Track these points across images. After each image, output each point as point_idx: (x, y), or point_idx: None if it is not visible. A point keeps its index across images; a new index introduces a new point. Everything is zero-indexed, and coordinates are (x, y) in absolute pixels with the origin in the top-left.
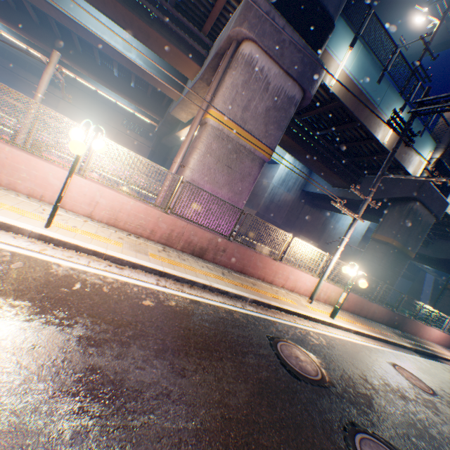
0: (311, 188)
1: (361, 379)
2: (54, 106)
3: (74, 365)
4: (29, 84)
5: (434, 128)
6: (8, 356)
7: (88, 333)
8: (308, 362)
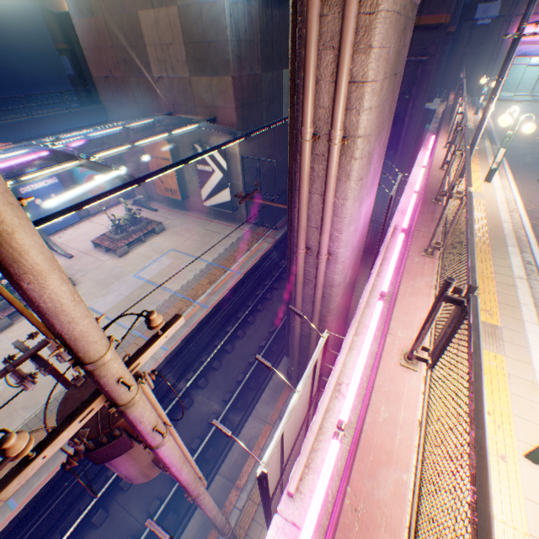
0: None
1: None
2: None
3: None
4: None
5: None
6: None
7: None
8: None
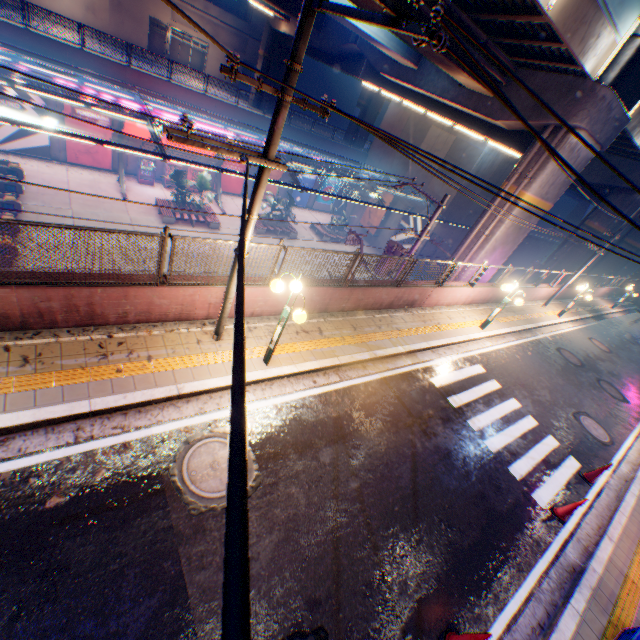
0: None
1: (587, 357)
2: None
3: (552, 384)
4: None
5: None
6: (546, 386)
7: (541, 374)
8: (572, 357)
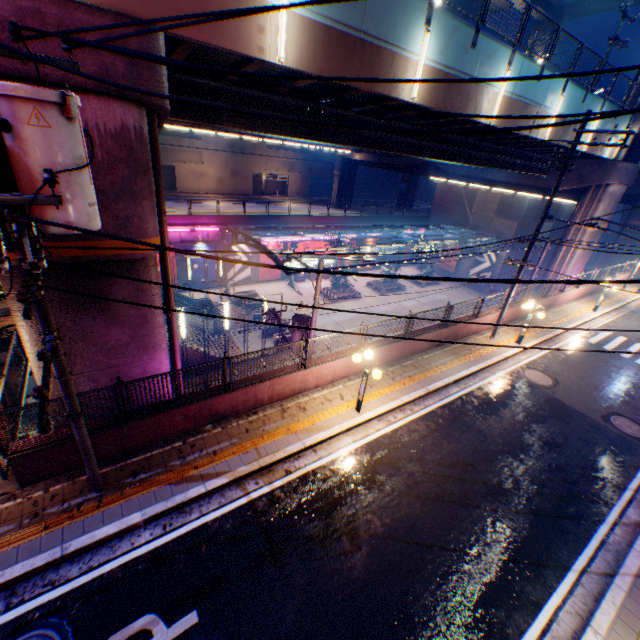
0: None
1: None
2: (197, 162)
3: None
4: (166, 149)
5: None
6: None
7: None
8: None
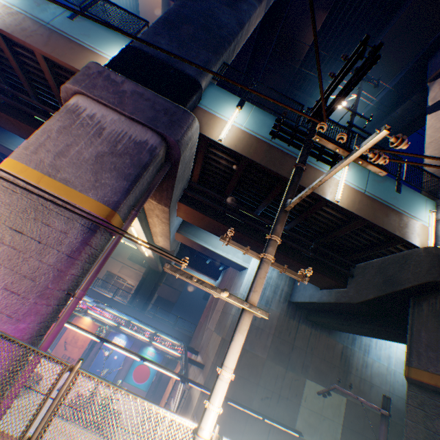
0: (297, 296)
1: None
2: None
3: None
4: None
5: (421, 186)
6: None
7: None
8: None
